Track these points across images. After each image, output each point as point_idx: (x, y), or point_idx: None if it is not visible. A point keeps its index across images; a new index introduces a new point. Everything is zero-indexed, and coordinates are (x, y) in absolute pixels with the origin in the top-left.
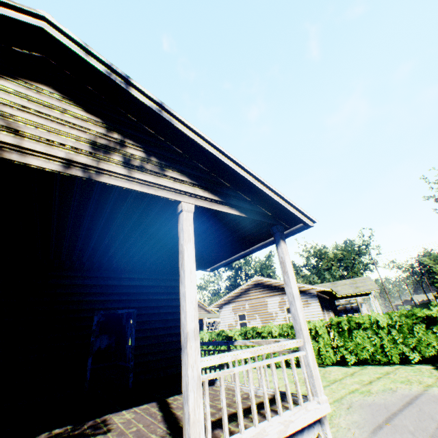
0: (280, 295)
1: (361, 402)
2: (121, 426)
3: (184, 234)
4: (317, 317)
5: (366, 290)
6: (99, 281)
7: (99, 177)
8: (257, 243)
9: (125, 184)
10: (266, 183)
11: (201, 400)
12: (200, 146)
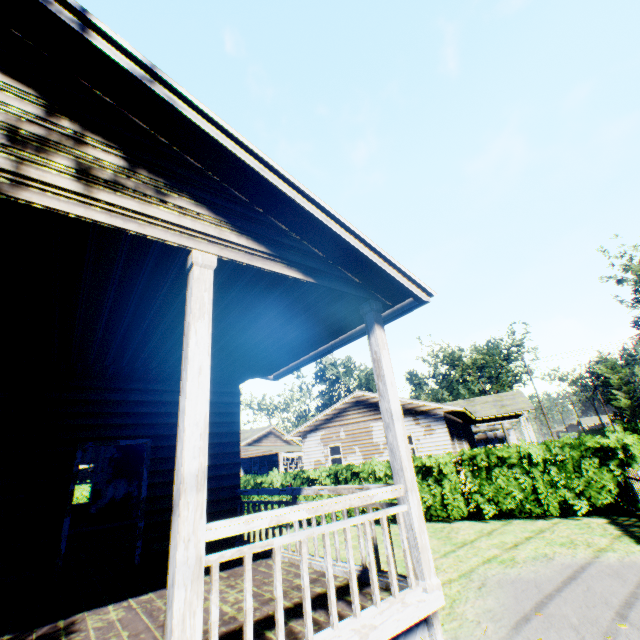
0: None
1: (499, 578)
2: (92, 636)
3: (192, 305)
4: (443, 449)
5: (516, 410)
6: (88, 395)
7: (18, 191)
8: (342, 332)
9: (76, 209)
10: (349, 226)
11: (200, 601)
12: (228, 152)
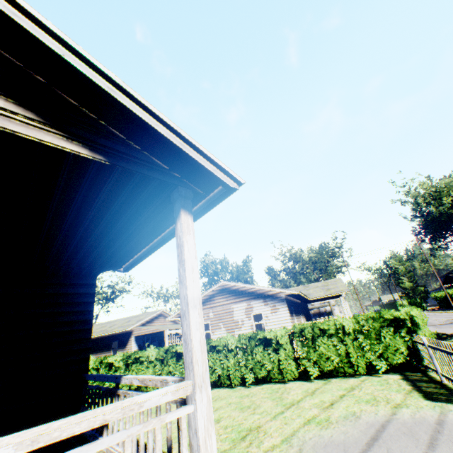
0: (247, 300)
1: (315, 442)
2: None
3: None
4: (285, 323)
5: (337, 292)
6: None
7: None
8: (168, 224)
9: None
10: (140, 99)
11: None
12: None
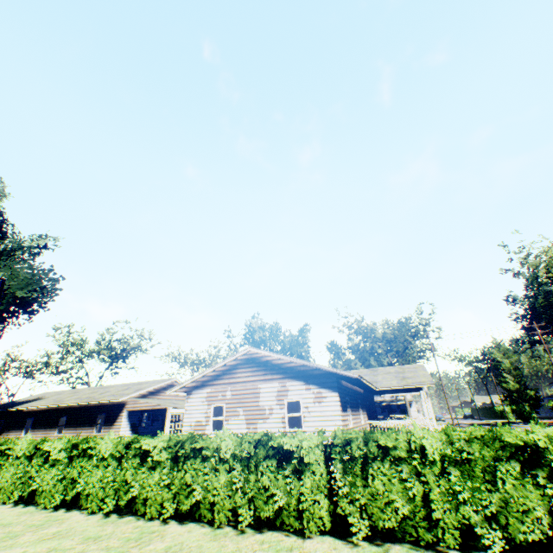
0: (281, 379)
1: None
2: None
3: None
4: (332, 420)
5: (416, 383)
6: None
7: None
8: None
9: None
10: None
11: None
12: None
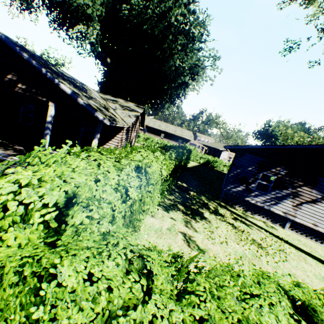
0: None
1: None
2: None
3: None
4: None
5: None
6: None
7: None
8: None
9: None
10: None
11: None
12: None
